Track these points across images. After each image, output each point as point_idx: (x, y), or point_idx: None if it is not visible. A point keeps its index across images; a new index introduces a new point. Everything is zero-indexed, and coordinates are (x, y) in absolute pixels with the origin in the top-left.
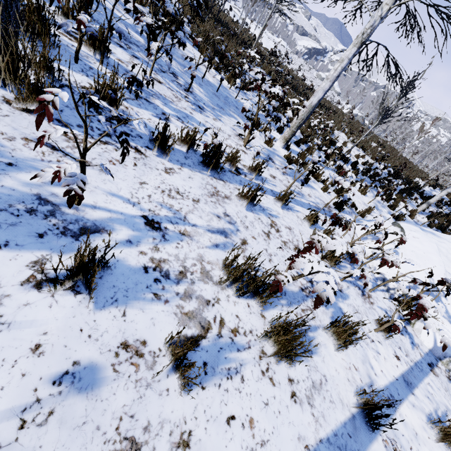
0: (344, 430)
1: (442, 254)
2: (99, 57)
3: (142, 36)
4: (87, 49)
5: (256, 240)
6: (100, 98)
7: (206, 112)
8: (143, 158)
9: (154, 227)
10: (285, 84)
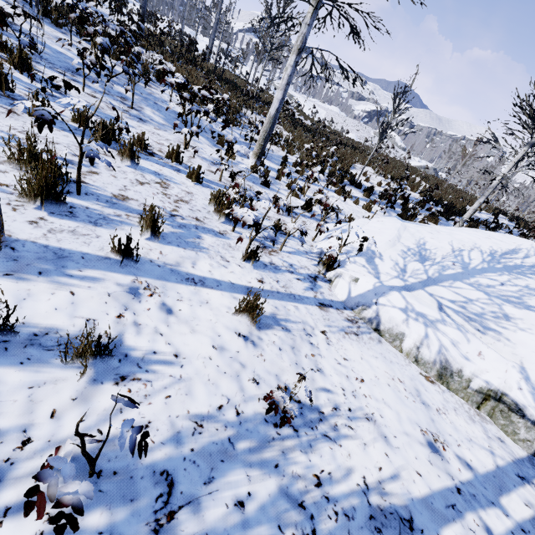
0: (80, 254)
1: (408, 232)
2: (23, 71)
3: (101, 75)
4: (12, 66)
5: (115, 178)
6: None
7: (147, 123)
8: (14, 115)
9: None
10: (297, 127)
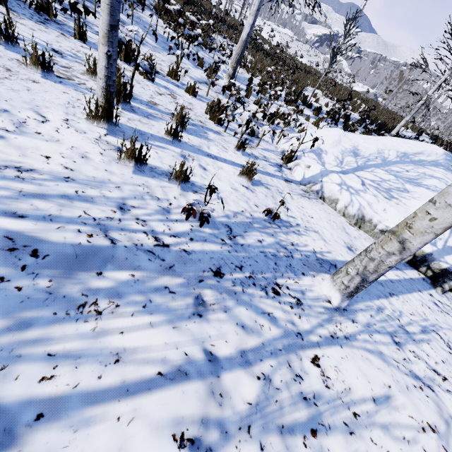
0: (149, 134)
1: (347, 138)
2: None
3: None
4: None
5: (144, 89)
6: (39, 4)
7: (145, 46)
8: (66, 38)
9: (57, 53)
10: (258, 51)
